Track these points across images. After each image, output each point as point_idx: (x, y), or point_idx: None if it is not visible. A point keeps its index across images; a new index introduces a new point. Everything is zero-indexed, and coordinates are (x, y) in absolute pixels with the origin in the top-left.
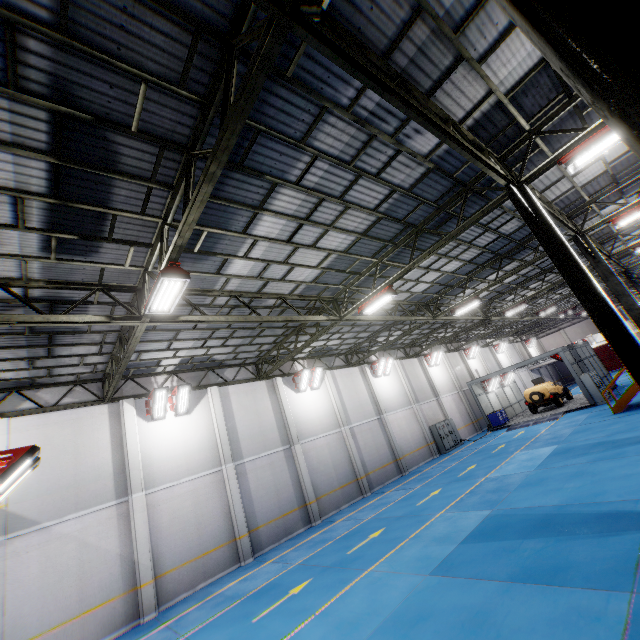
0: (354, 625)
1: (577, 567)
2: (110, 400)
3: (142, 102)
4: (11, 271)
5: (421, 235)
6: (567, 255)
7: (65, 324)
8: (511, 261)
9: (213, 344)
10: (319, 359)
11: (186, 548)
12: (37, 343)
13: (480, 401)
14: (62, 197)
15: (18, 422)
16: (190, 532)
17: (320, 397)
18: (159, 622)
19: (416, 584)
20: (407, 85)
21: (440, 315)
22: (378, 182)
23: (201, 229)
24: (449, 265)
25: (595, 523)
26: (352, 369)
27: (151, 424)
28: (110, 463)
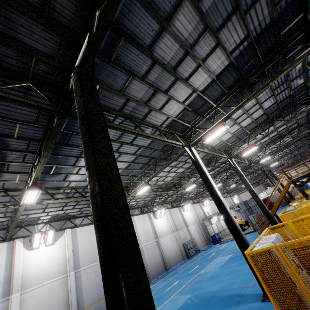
0: None
1: None
2: (10, 239)
3: (19, 129)
4: None
5: (160, 160)
6: (205, 176)
7: None
8: (208, 166)
9: (68, 208)
10: None
11: None
12: None
13: (208, 229)
14: None
15: None
16: None
17: None
18: None
19: None
20: (131, 119)
21: (180, 190)
22: (132, 145)
23: (52, 165)
24: (179, 170)
25: (224, 301)
26: (144, 215)
27: (31, 252)
28: (3, 276)
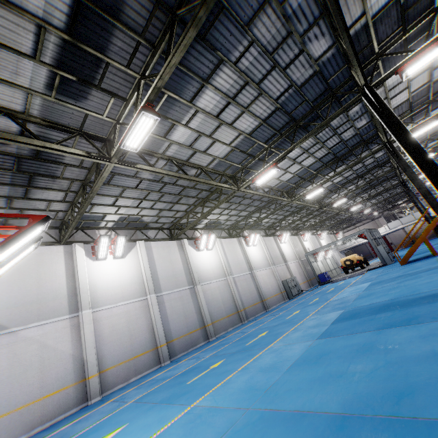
0: (273, 368)
1: (422, 316)
2: (65, 243)
3: None
4: (17, 104)
5: (297, 130)
6: (403, 129)
7: (56, 151)
8: (342, 164)
9: (145, 206)
10: (211, 231)
11: (122, 352)
12: (18, 183)
13: (313, 266)
14: (74, 37)
15: None
16: (125, 341)
17: (213, 255)
18: (105, 401)
19: (309, 344)
20: None
21: (296, 199)
22: (284, 75)
23: (164, 91)
24: (307, 160)
25: (421, 300)
26: (233, 239)
27: (96, 263)
28: (65, 288)
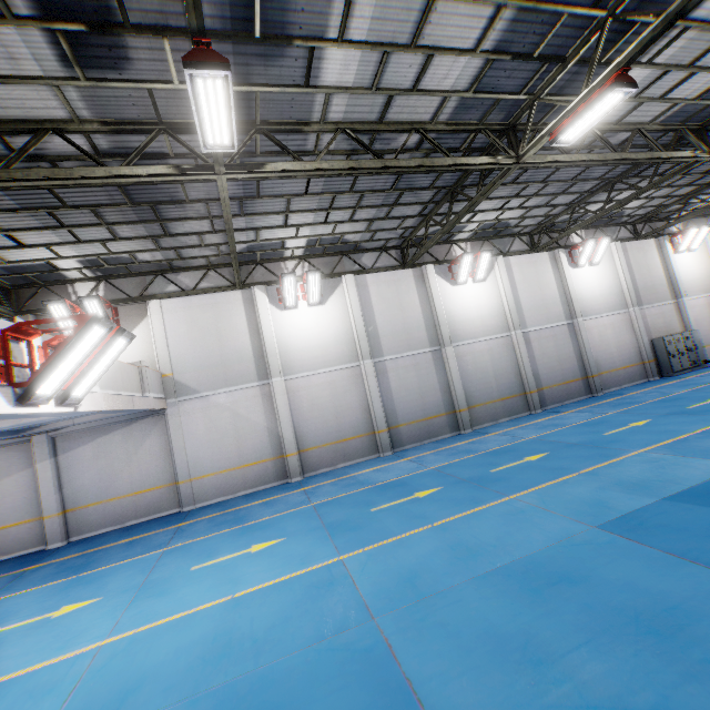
0: (472, 555)
1: None
2: (242, 286)
3: None
4: (55, 109)
5: None
6: None
7: (130, 179)
8: None
9: (339, 218)
10: (489, 241)
11: (326, 432)
12: (146, 218)
13: None
14: None
15: (167, 304)
16: (329, 419)
17: (485, 292)
18: (301, 487)
19: (572, 533)
20: None
21: None
22: None
23: None
24: None
25: None
26: (538, 256)
27: (284, 313)
28: (250, 348)
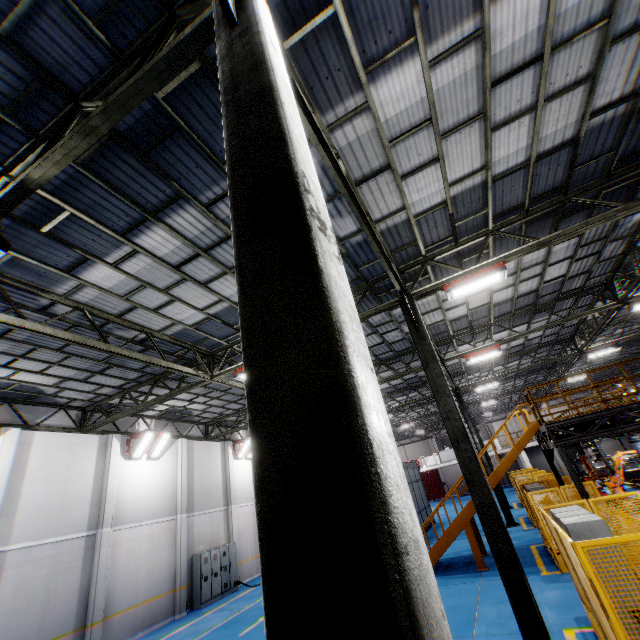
0: None
1: None
2: None
3: None
4: None
5: (115, 150)
6: (260, 89)
7: None
8: None
9: None
10: (13, 405)
11: None
12: None
13: None
14: None
15: None
16: None
17: None
18: None
19: None
20: None
21: (221, 374)
22: None
23: None
24: (227, 284)
25: None
26: (84, 437)
27: None
28: None
